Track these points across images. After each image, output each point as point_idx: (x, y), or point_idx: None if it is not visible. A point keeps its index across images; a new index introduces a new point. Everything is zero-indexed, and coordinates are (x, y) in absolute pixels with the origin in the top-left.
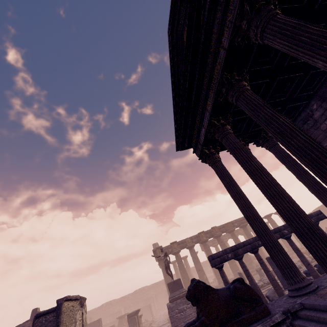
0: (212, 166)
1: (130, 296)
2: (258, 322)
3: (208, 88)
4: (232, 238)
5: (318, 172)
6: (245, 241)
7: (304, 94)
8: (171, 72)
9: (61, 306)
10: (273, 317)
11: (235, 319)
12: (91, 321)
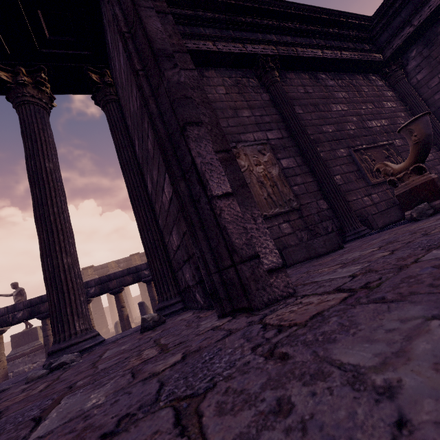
0: None
1: None
2: None
3: None
4: None
5: None
6: None
7: None
8: None
9: None
10: None
11: None
12: None
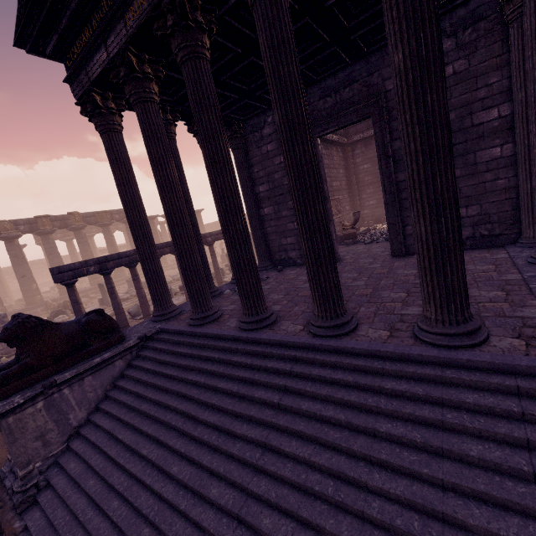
0: (102, 135)
1: None
2: (108, 350)
3: None
4: (104, 235)
5: (224, 224)
6: (123, 252)
7: (269, 97)
8: None
9: None
10: (127, 343)
11: (79, 352)
12: None
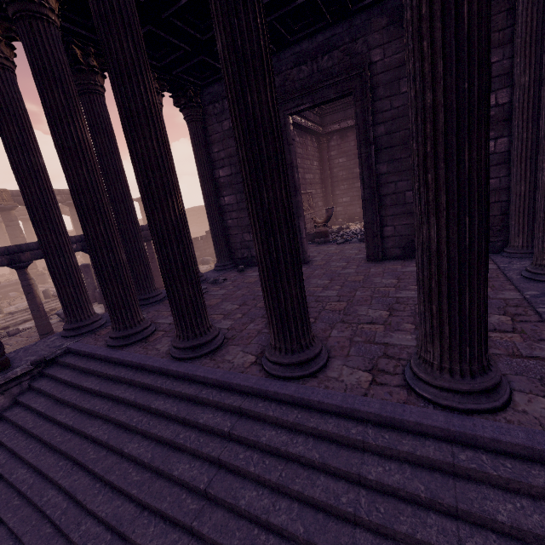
0: None
1: None
2: None
3: None
4: None
5: (148, 210)
6: None
7: None
8: None
9: None
10: (11, 372)
11: None
12: None
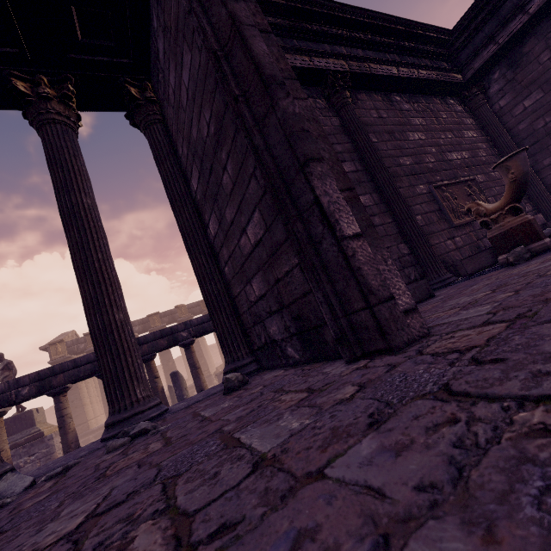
0: None
1: None
2: None
3: None
4: None
5: None
6: (82, 357)
7: None
8: None
9: None
10: None
11: None
12: None
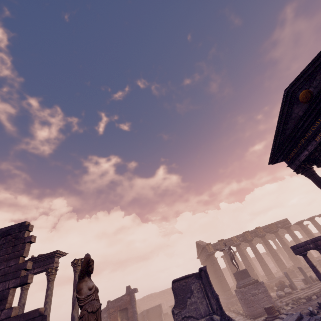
0: (309, 177)
1: (168, 290)
2: None
3: (320, 128)
4: (277, 238)
5: None
6: None
7: None
8: (280, 113)
9: (206, 271)
10: None
11: None
12: (139, 309)
